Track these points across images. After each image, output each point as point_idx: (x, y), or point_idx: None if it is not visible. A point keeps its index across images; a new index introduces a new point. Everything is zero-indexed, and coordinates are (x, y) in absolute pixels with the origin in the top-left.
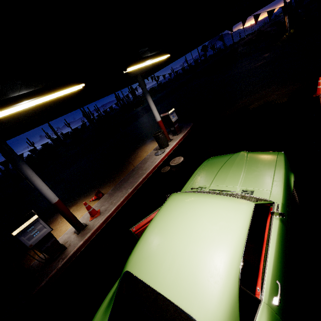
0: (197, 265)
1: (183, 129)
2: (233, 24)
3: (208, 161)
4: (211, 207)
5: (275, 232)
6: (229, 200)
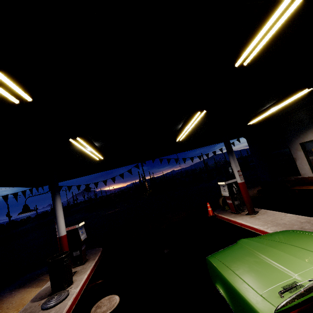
0: None
1: (88, 255)
2: (146, 160)
3: (219, 257)
4: None
5: None
6: None
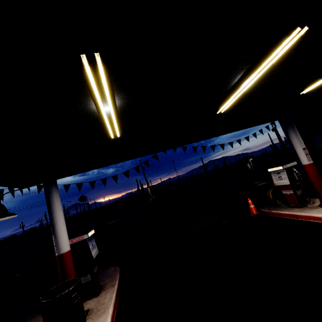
0: None
1: (102, 280)
2: (166, 148)
3: None
4: None
5: None
6: None
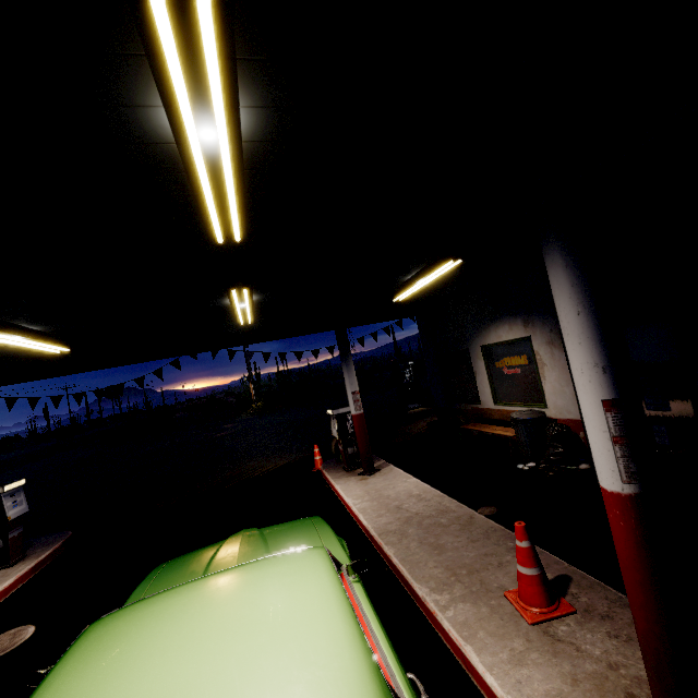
0: (277, 667)
1: (34, 548)
2: (199, 351)
3: (169, 563)
4: (250, 573)
5: (366, 600)
6: (280, 554)
